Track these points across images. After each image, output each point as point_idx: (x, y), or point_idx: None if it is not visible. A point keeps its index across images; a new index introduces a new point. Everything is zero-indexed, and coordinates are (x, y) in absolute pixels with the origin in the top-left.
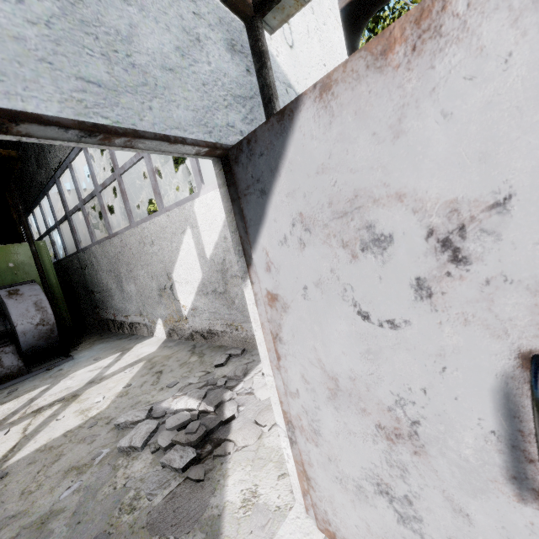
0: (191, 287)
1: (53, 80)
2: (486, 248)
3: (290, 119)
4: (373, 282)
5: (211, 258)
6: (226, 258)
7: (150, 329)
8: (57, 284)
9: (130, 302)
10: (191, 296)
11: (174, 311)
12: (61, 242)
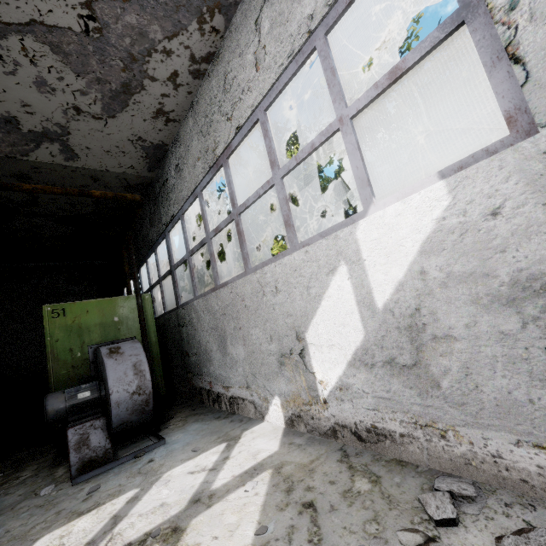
0: (339, 353)
1: None
2: None
3: None
4: None
5: (387, 308)
6: (423, 307)
7: (259, 410)
8: (156, 342)
9: (233, 369)
10: (338, 368)
11: (303, 387)
12: (162, 298)
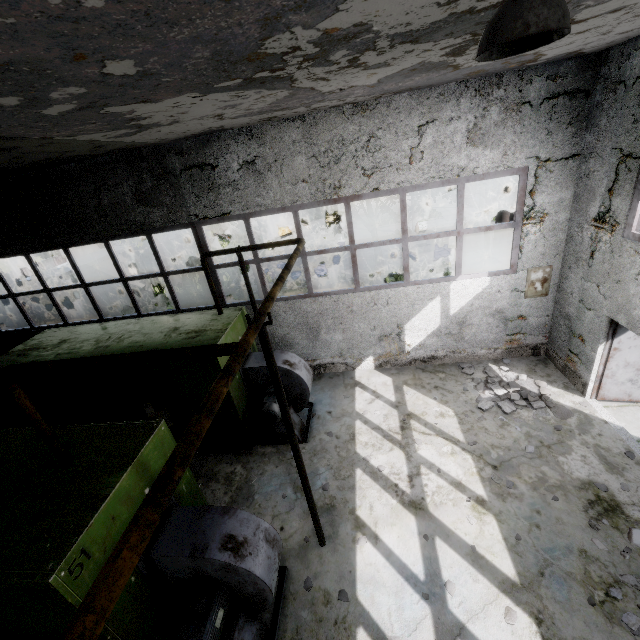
0: (424, 332)
1: None
2: None
3: None
4: None
5: (454, 315)
6: (468, 315)
7: (351, 366)
8: (256, 346)
9: (325, 348)
10: (421, 338)
11: (395, 349)
12: (172, 294)
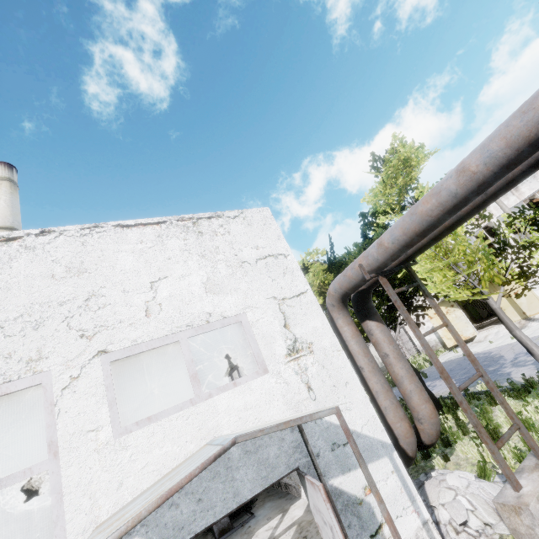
0: None
1: (258, 483)
2: (335, 535)
3: (304, 478)
4: (329, 533)
5: None
6: None
7: (298, 491)
8: None
9: None
10: None
11: None
12: None
